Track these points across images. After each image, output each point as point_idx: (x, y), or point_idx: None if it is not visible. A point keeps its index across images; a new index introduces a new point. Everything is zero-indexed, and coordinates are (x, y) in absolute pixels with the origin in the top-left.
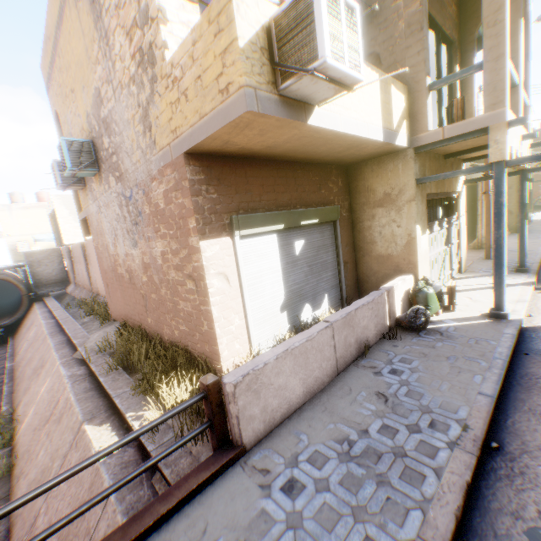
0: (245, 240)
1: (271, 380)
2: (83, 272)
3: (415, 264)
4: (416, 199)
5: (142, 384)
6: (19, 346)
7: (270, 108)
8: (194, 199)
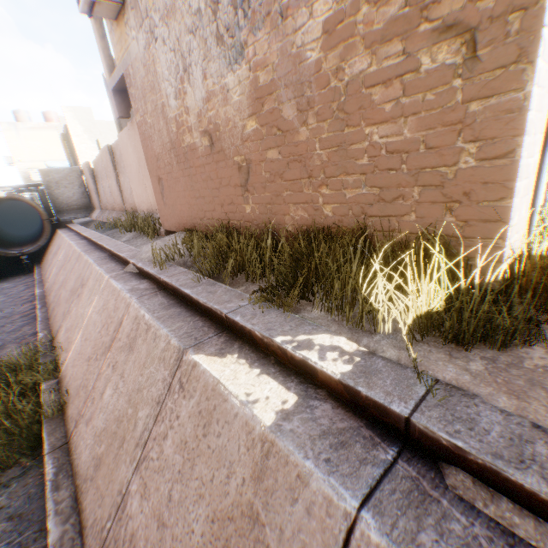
0: None
1: None
2: (111, 188)
3: None
4: None
5: (265, 296)
6: (47, 272)
7: None
8: None
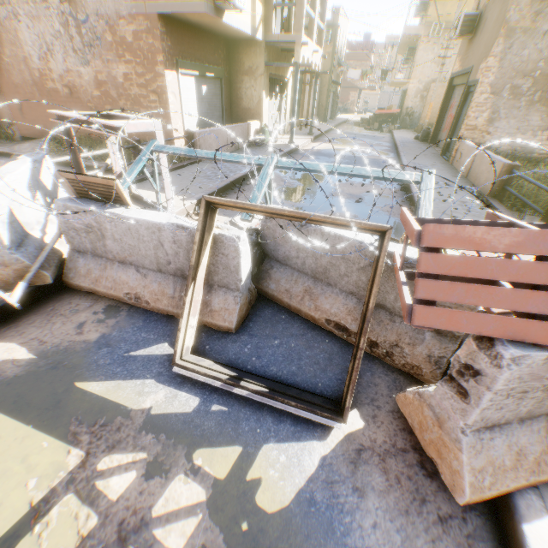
0: (182, 77)
1: (208, 139)
2: None
3: (261, 115)
4: (264, 75)
5: None
6: None
7: (211, 12)
8: (162, 45)
